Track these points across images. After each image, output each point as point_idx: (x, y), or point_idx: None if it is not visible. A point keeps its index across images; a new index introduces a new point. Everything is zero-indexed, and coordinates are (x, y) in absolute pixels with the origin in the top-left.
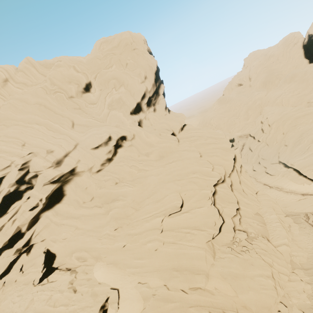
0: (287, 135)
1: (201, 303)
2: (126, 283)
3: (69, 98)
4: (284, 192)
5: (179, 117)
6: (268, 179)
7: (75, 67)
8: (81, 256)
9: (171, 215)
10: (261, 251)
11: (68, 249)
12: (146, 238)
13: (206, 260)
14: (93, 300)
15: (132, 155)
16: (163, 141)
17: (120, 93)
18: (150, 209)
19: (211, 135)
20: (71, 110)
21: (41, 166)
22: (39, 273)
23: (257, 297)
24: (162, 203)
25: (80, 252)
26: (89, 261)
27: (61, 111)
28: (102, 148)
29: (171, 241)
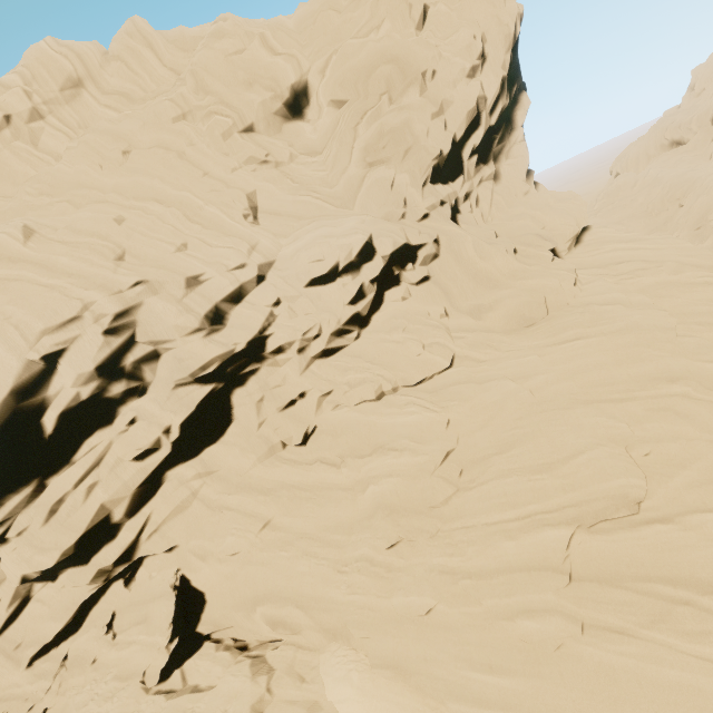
0: None
1: None
2: None
3: (245, 132)
4: None
5: (569, 201)
6: None
7: (265, 38)
8: (283, 619)
9: (598, 524)
10: None
11: (241, 588)
12: (511, 598)
13: None
14: None
15: (431, 312)
16: (532, 271)
17: (404, 110)
18: (518, 492)
19: (690, 257)
20: (250, 169)
21: (169, 326)
22: (160, 653)
23: None
24: (560, 476)
25: (280, 606)
26: (306, 636)
27: (224, 172)
28: (346, 283)
29: (614, 623)
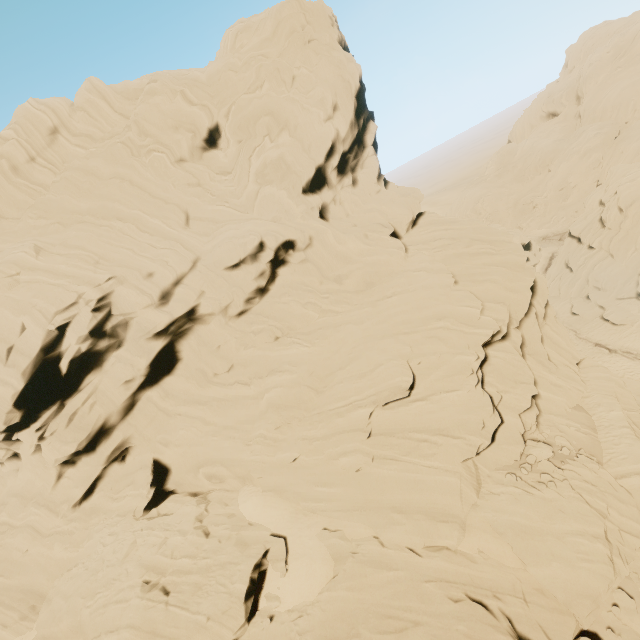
0: None
1: (449, 576)
2: (300, 528)
3: (176, 162)
4: None
5: (409, 196)
6: (606, 334)
7: (184, 94)
8: (215, 474)
9: (389, 404)
10: (583, 485)
11: (190, 460)
12: (338, 448)
13: (461, 497)
14: (240, 553)
15: (308, 282)
16: (373, 251)
17: (280, 147)
18: (346, 390)
19: (480, 235)
20: (181, 188)
21: (132, 304)
22: (143, 499)
23: (568, 574)
24: (370, 379)
25: (213, 466)
26: (229, 483)
27: (163, 192)
28: (247, 267)
29: (389, 455)
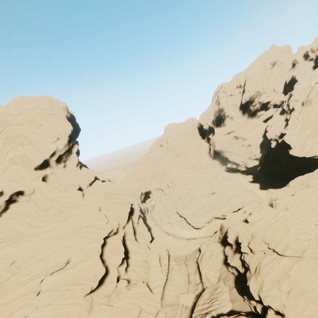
0: (181, 191)
1: None
2: None
3: None
4: (177, 239)
5: (90, 173)
6: (169, 228)
7: None
8: None
9: (54, 273)
10: (135, 296)
11: None
12: (16, 306)
13: (79, 316)
14: None
15: (28, 211)
16: (66, 196)
17: (26, 150)
18: (32, 269)
19: (114, 191)
20: None
21: None
22: None
23: None
24: (46, 261)
25: None
26: None
27: None
28: None
29: (47, 303)
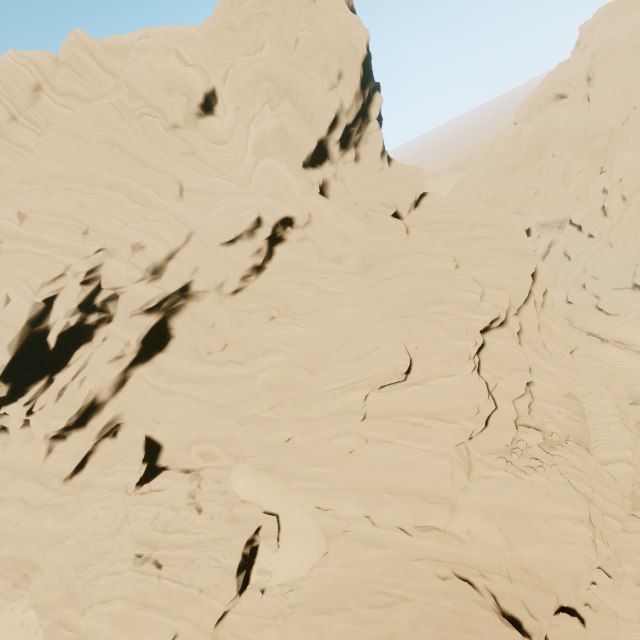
0: None
1: (438, 555)
2: (292, 507)
3: (169, 128)
4: (634, 354)
5: (412, 175)
6: (600, 323)
7: (179, 53)
8: (208, 451)
9: (384, 388)
10: (571, 471)
11: (183, 437)
12: (332, 429)
13: (453, 480)
14: (232, 529)
15: (306, 261)
16: (374, 231)
17: (280, 116)
18: (342, 373)
19: (483, 218)
20: (175, 157)
21: (123, 278)
22: (135, 474)
23: (552, 555)
24: (366, 362)
25: (206, 444)
26: (222, 461)
27: (156, 160)
28: (244, 243)
29: (383, 438)
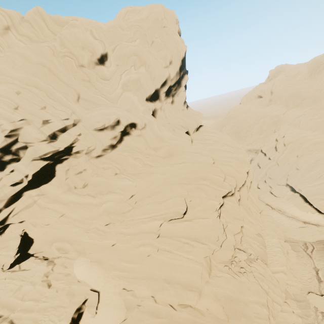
0: (301, 159)
1: (190, 323)
2: (109, 287)
3: (79, 66)
4: (286, 217)
5: (197, 115)
6: (271, 200)
7: (92, 32)
8: (62, 247)
9: (171, 220)
10: (259, 276)
11: (49, 237)
12: (139, 241)
13: (201, 277)
14: (68, 300)
15: (139, 147)
16: (176, 138)
17: (139, 73)
18: (150, 209)
19: (227, 142)
20: (79, 81)
21: (33, 137)
22: (11, 258)
23: None
24: (163, 205)
25: (62, 243)
26: (70, 254)
27: (68, 80)
28: (108, 132)
29: (167, 249)
